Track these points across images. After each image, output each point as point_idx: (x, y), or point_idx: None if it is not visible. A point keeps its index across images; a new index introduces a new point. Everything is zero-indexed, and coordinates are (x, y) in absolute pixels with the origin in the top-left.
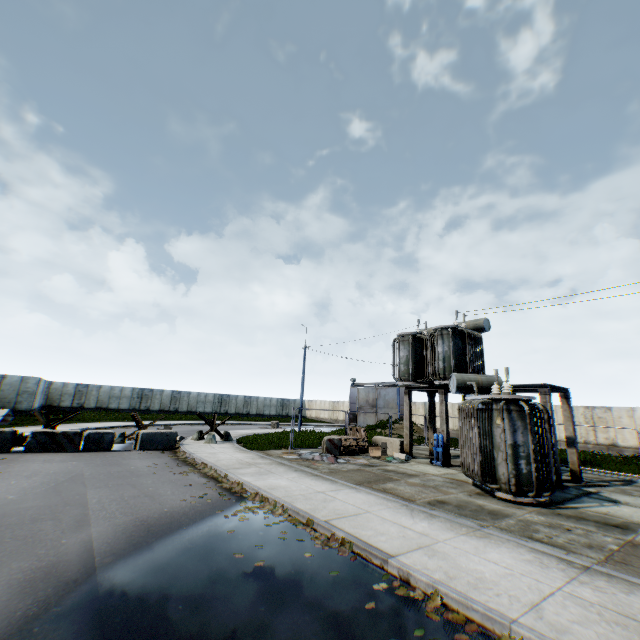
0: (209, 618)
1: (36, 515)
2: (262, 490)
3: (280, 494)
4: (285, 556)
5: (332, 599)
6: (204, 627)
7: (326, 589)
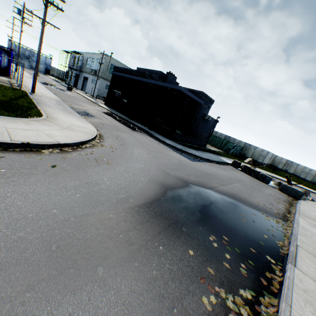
0: (211, 207)
1: (217, 178)
2: (295, 224)
3: (301, 231)
4: (255, 228)
5: (244, 237)
6: (208, 206)
7: (248, 237)
